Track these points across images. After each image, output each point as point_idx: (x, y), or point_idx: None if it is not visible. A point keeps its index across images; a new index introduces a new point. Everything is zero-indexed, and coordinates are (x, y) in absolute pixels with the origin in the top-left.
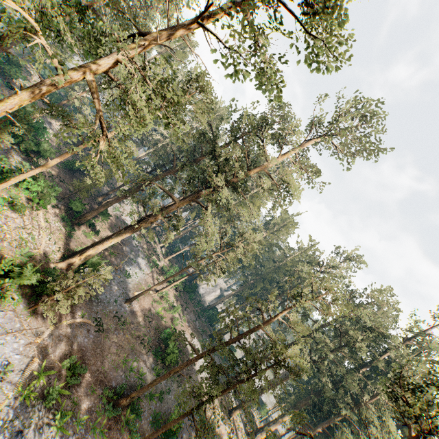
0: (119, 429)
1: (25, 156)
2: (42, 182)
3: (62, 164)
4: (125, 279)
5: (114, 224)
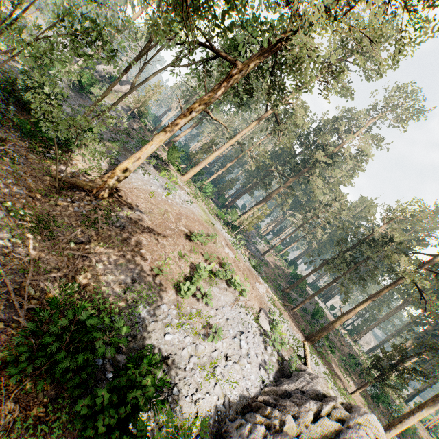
0: (287, 303)
1: None
2: (210, 184)
3: None
4: (254, 245)
5: None
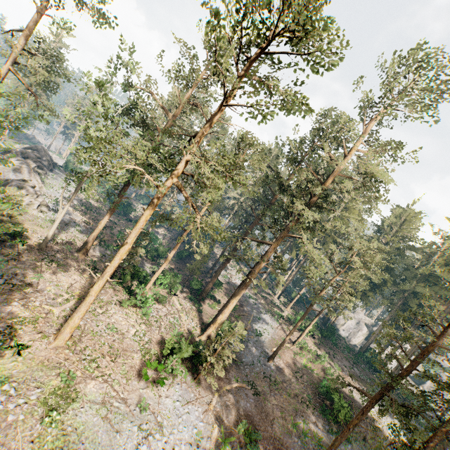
0: None
1: (152, 262)
2: (168, 275)
3: (175, 257)
4: (258, 338)
5: (229, 290)
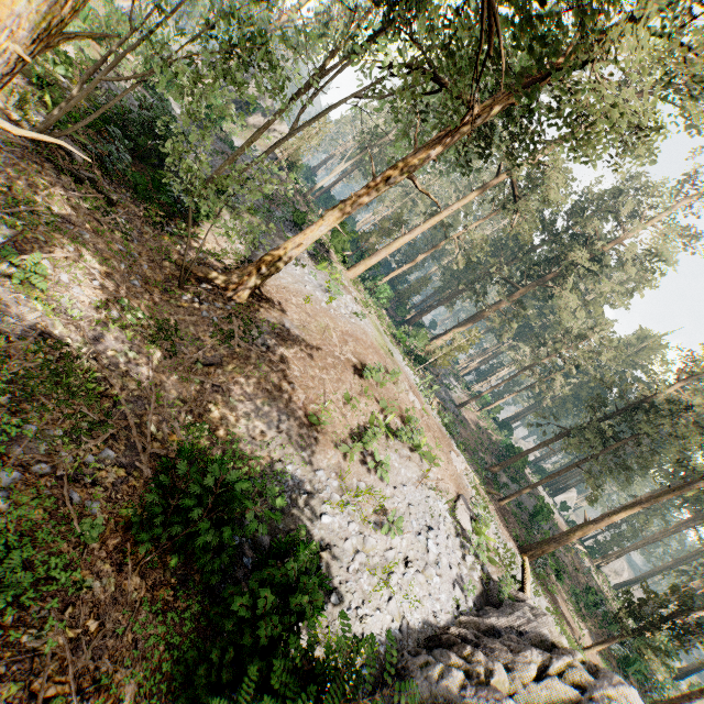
0: (493, 489)
1: None
2: (386, 286)
3: None
4: (446, 390)
5: None
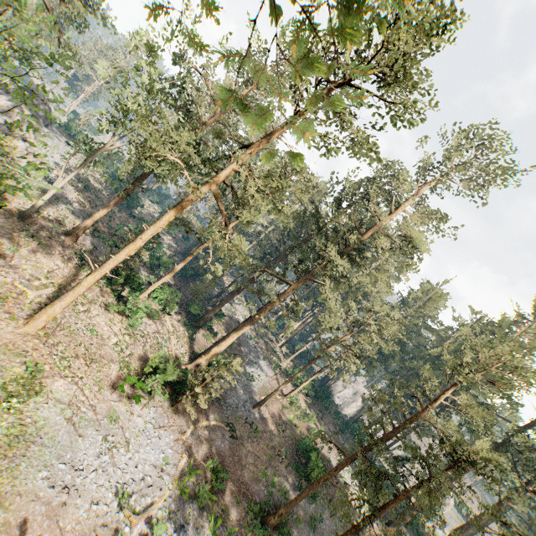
0: None
1: (149, 271)
2: (167, 290)
3: (177, 273)
4: (249, 382)
5: (229, 325)
